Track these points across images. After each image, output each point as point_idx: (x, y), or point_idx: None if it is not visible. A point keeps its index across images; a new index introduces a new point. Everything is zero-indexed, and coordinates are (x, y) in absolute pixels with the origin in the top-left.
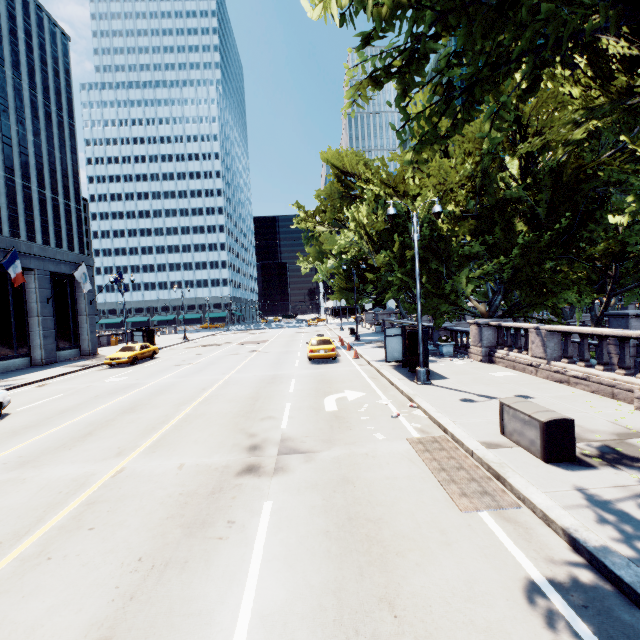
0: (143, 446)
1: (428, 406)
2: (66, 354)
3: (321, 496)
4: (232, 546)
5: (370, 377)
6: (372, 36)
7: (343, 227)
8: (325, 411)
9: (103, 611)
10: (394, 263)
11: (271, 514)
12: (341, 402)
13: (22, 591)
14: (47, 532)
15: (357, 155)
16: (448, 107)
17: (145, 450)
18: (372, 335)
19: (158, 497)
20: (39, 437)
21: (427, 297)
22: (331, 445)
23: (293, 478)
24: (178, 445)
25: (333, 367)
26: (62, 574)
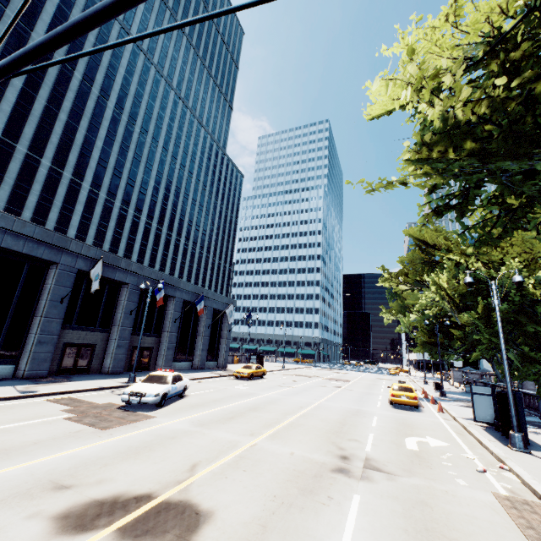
0: (265, 434)
1: (521, 471)
2: (210, 364)
3: (401, 506)
4: (332, 511)
5: (455, 431)
6: (436, 189)
7: (425, 286)
8: (406, 448)
9: (259, 513)
10: (480, 322)
11: (359, 503)
12: (422, 445)
13: (217, 487)
14: (222, 464)
15: (437, 230)
16: (497, 224)
17: (267, 437)
18: (461, 394)
19: (280, 466)
20: (205, 412)
21: (524, 361)
22: (411, 474)
23: (376, 486)
24: (288, 440)
25: (415, 414)
26: (234, 487)
